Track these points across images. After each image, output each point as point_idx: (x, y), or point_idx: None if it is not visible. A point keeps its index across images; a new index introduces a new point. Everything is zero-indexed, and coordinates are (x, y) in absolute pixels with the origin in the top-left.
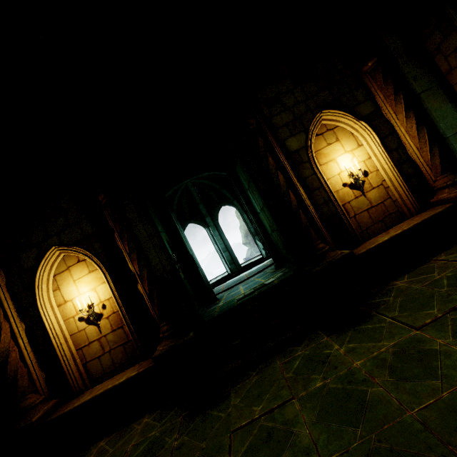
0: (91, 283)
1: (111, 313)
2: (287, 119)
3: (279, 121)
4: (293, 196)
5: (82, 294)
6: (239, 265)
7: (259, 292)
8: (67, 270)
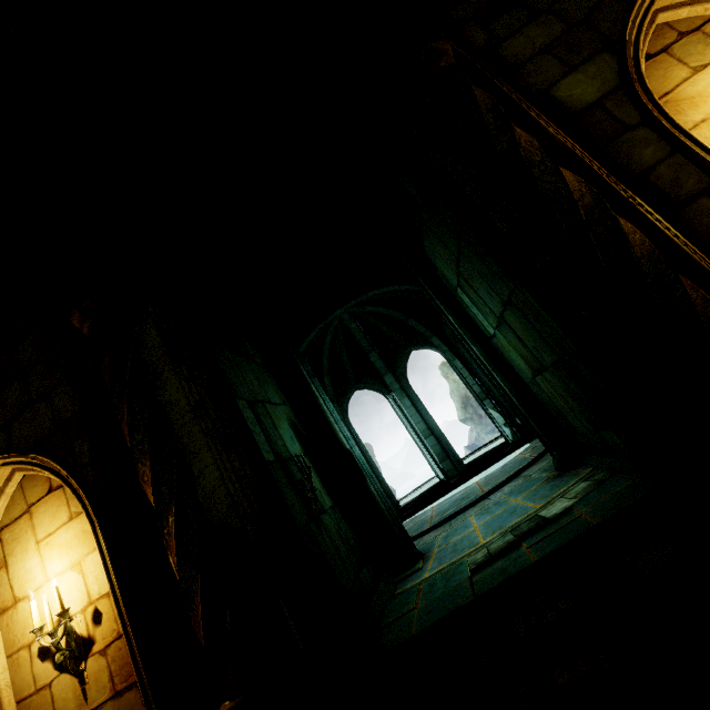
0: (73, 549)
1: (111, 636)
2: (545, 36)
3: (522, 46)
4: (621, 219)
5: (51, 579)
6: (460, 462)
7: (535, 548)
8: (26, 516)
